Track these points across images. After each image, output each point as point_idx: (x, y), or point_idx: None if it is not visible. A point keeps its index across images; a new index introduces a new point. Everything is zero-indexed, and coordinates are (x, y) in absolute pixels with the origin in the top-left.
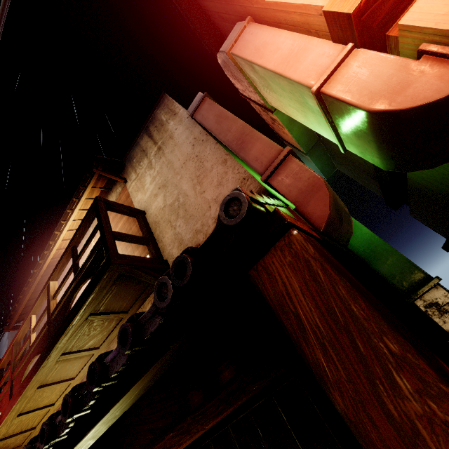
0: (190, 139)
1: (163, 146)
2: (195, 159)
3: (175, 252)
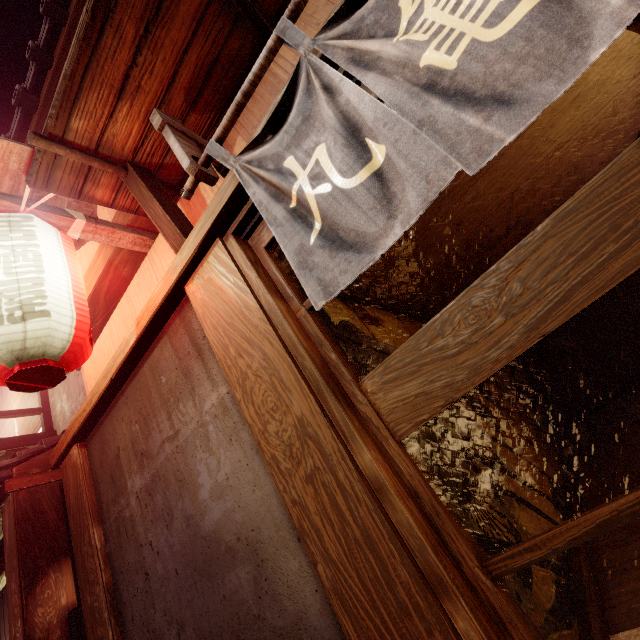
0: None
1: None
2: None
3: (61, 425)
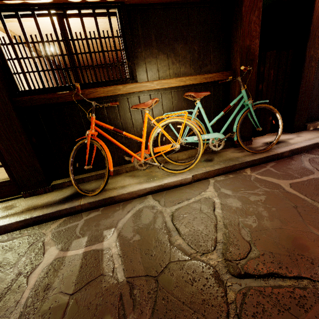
0: None
1: None
2: None
3: None
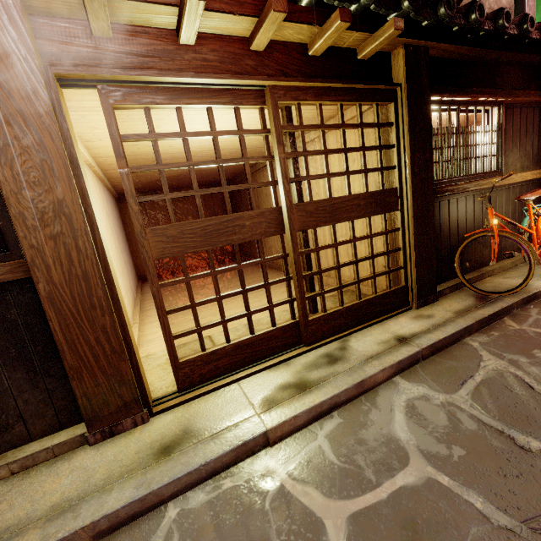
0: None
1: None
2: None
3: None
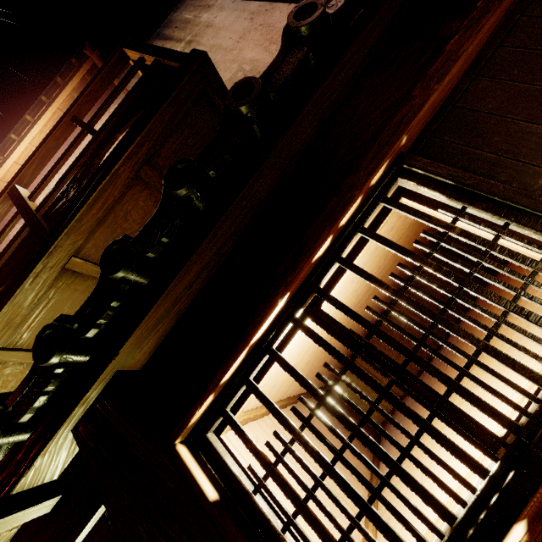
0: (244, 16)
1: (195, 38)
2: (259, 28)
3: None
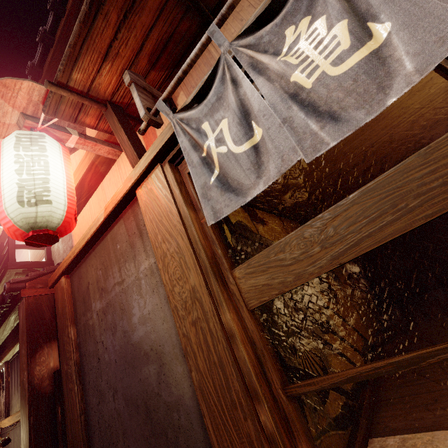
0: None
1: None
2: None
3: (57, 258)
